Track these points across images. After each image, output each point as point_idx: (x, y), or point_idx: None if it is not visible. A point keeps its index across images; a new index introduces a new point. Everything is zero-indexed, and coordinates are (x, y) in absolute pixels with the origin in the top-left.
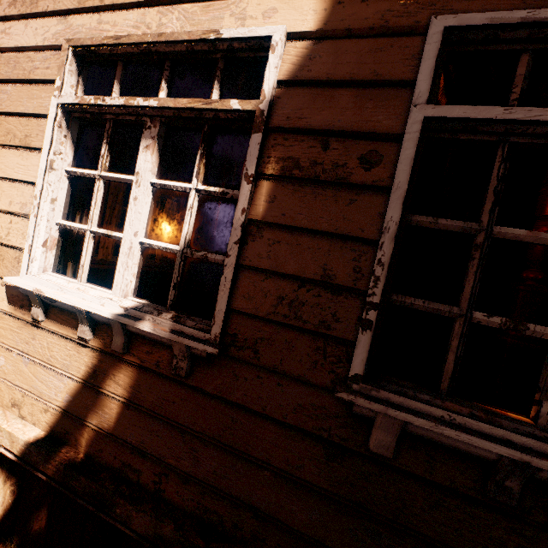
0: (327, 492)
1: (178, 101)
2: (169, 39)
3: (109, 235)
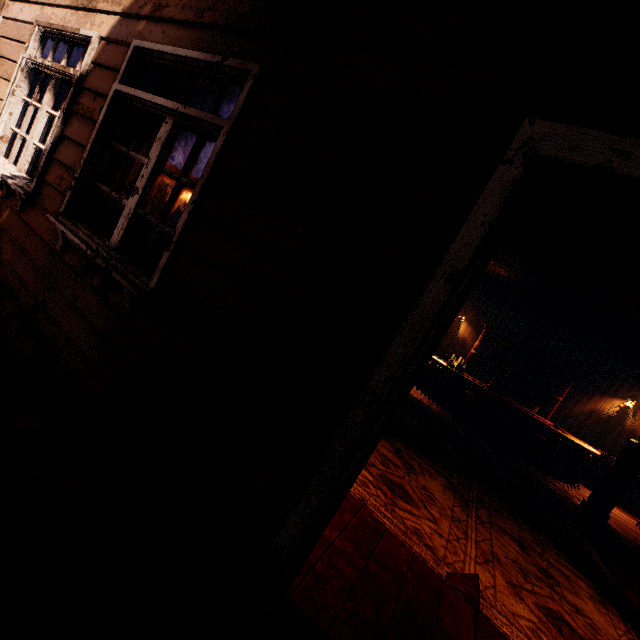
0: (42, 270)
1: (57, 65)
2: (65, 30)
3: (25, 137)
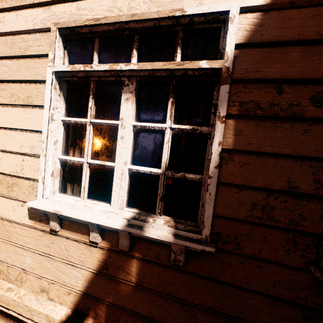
0: None
1: (155, 64)
2: (141, 18)
3: (102, 164)
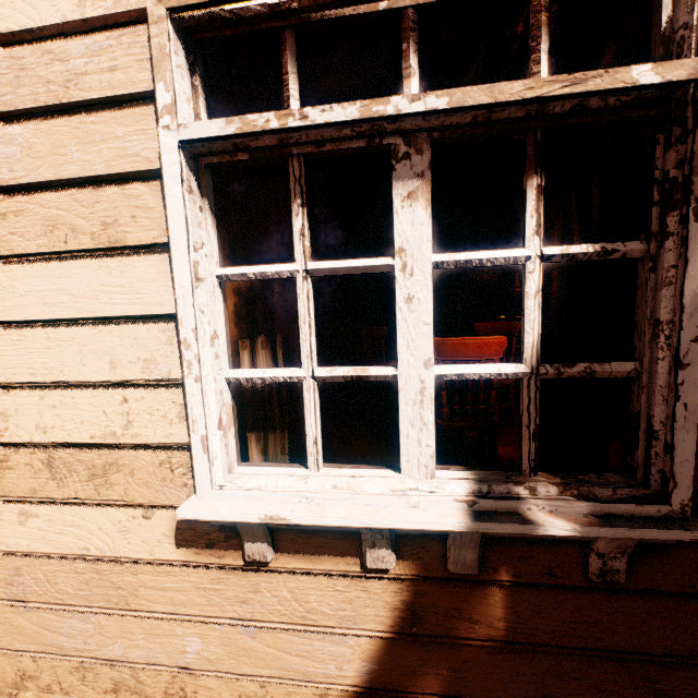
0: None
1: (500, 89)
2: None
3: (361, 376)
